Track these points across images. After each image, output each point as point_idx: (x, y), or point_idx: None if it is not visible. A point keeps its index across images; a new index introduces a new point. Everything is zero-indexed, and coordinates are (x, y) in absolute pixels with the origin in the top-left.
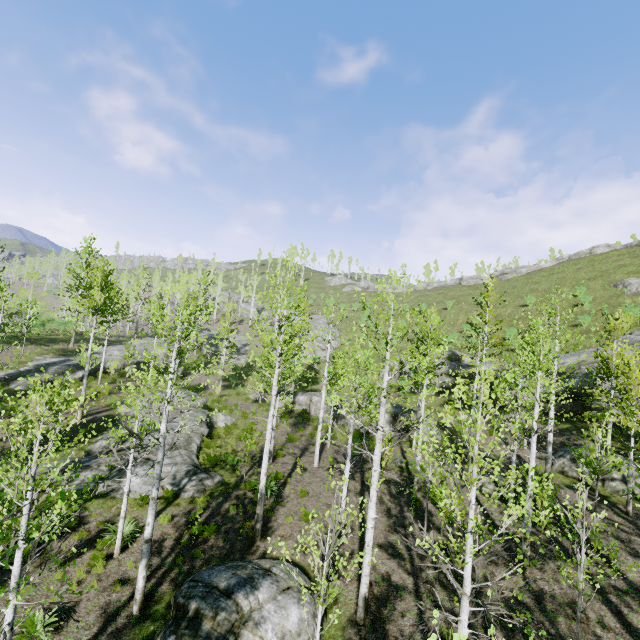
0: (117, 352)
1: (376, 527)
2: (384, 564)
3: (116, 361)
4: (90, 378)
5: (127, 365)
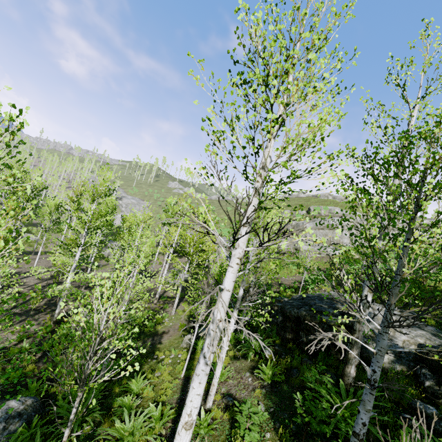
0: None
1: (46, 274)
2: (29, 280)
3: None
4: None
5: None
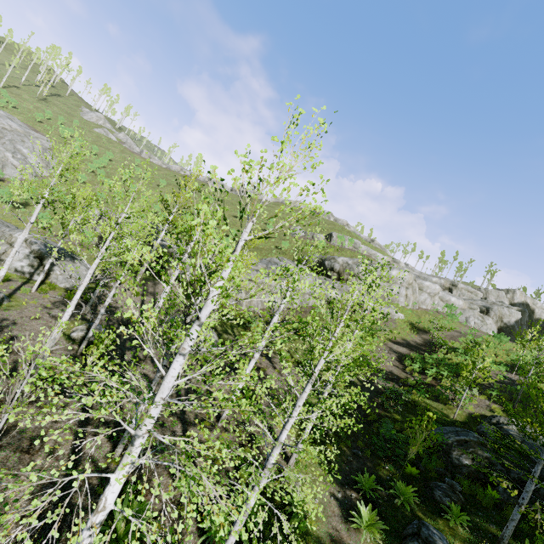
0: None
1: None
2: None
3: None
4: None
5: None
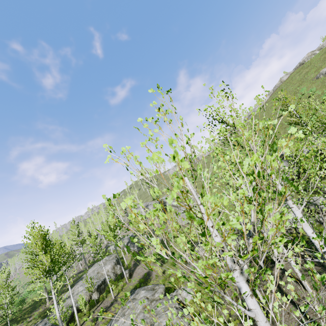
0: (81, 288)
1: None
2: None
3: (83, 297)
4: (70, 325)
5: (92, 293)
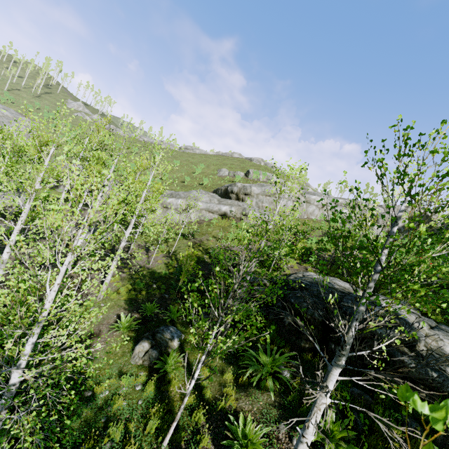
0: None
1: None
2: None
3: None
4: None
5: None
